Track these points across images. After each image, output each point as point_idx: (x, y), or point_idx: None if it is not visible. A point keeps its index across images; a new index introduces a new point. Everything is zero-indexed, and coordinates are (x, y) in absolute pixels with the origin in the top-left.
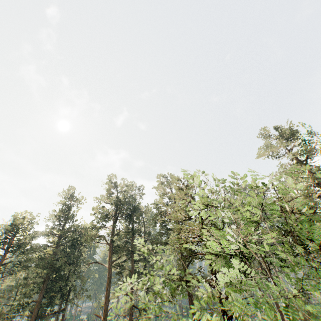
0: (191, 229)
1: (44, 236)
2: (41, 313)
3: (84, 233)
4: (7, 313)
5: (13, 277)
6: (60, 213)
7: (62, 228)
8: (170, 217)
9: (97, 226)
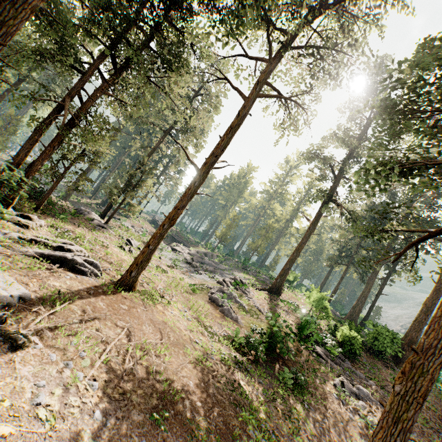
0: None
1: None
2: None
3: None
4: None
5: None
6: None
7: None
8: None
9: None
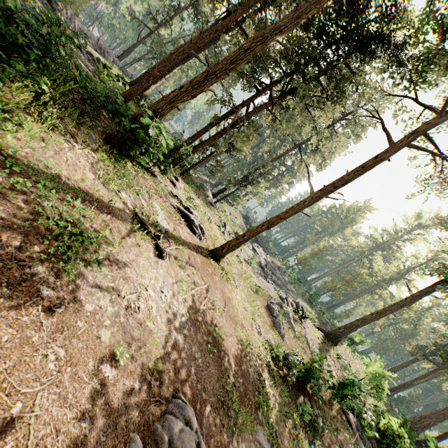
0: None
1: None
2: None
3: None
4: None
5: None
6: None
7: None
8: None
9: None
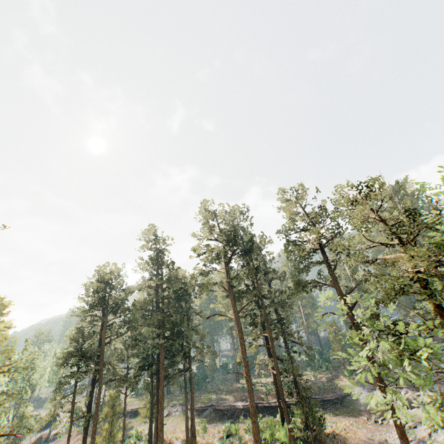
0: (375, 260)
1: (144, 291)
2: (164, 374)
3: (192, 281)
4: (125, 376)
5: (120, 339)
6: (154, 260)
7: (162, 278)
8: (342, 247)
9: (206, 271)
